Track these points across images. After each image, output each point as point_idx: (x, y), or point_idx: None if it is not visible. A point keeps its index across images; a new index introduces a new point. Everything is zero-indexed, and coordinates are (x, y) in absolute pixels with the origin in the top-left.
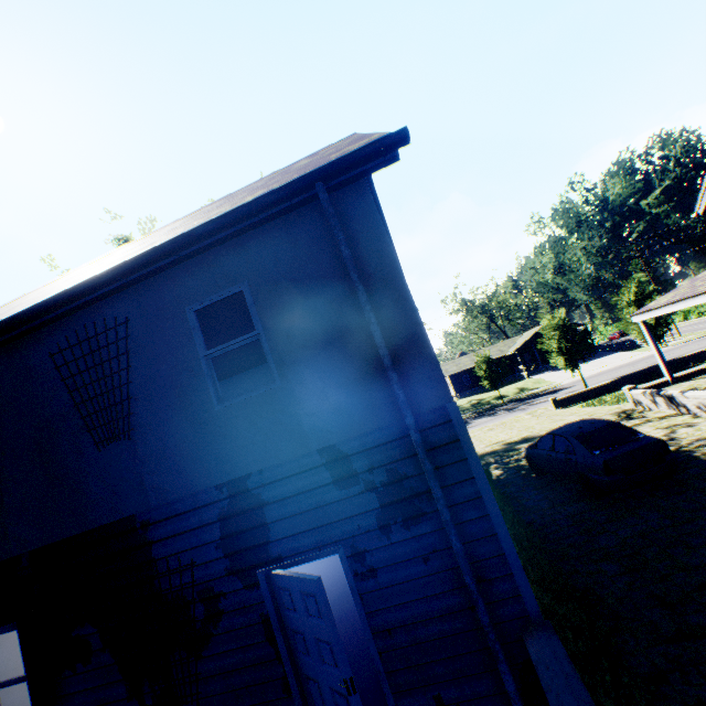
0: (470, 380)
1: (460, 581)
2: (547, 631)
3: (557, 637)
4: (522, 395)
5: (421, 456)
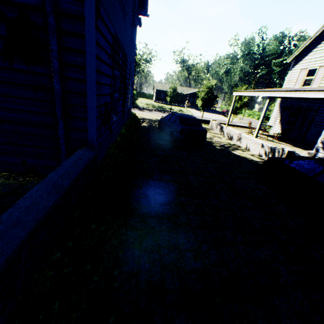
0: (164, 96)
1: (55, 111)
2: (92, 149)
3: (95, 152)
4: (179, 112)
5: (48, 9)
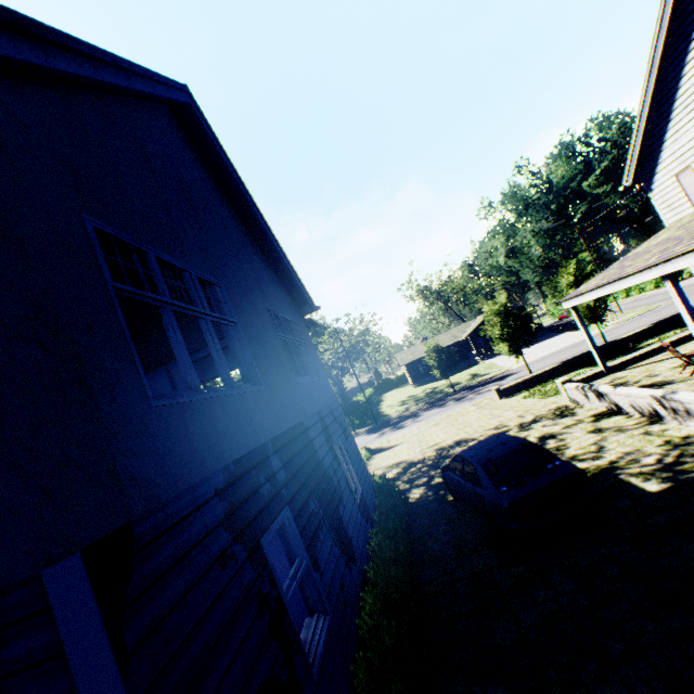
0: (426, 367)
1: None
2: None
3: None
4: (473, 382)
5: None
